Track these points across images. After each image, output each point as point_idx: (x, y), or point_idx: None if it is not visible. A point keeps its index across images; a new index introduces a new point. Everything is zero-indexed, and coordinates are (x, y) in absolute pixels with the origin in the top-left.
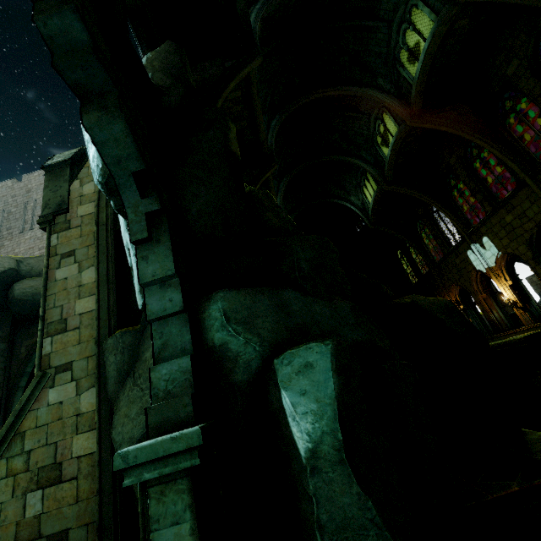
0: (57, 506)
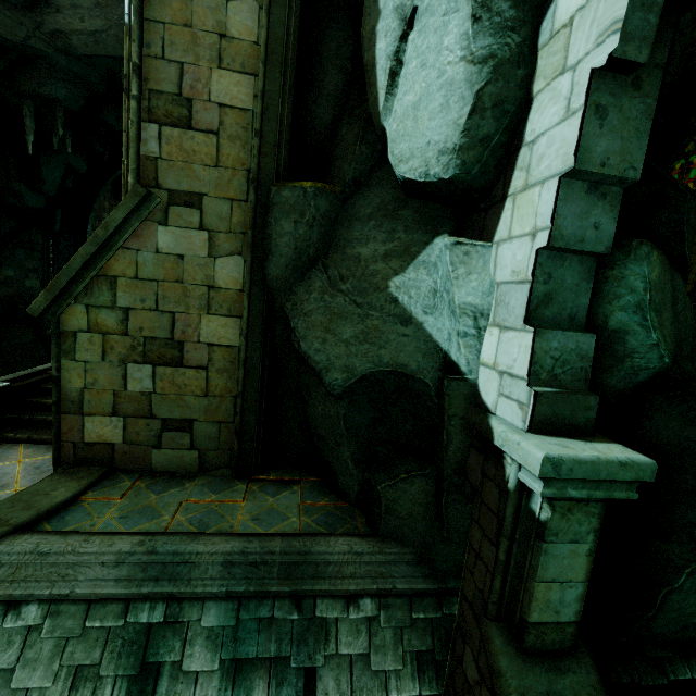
0: (177, 392)
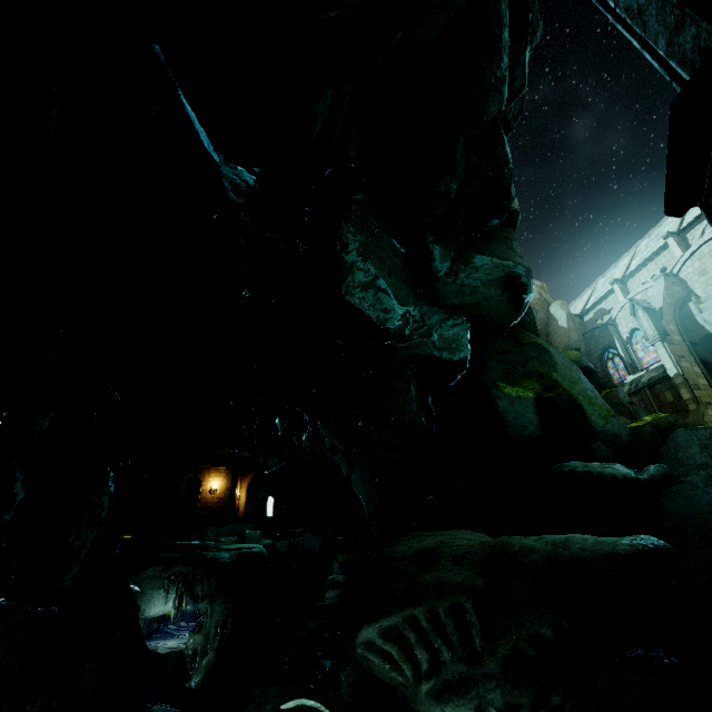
0: None
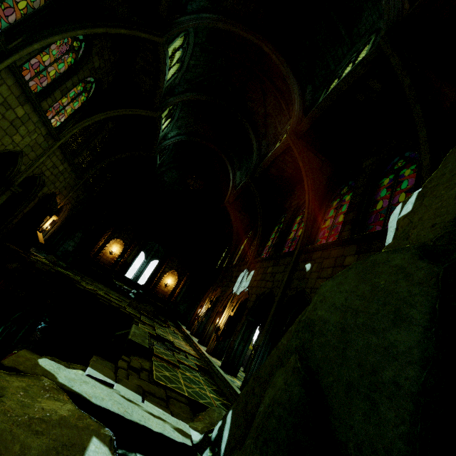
0: None
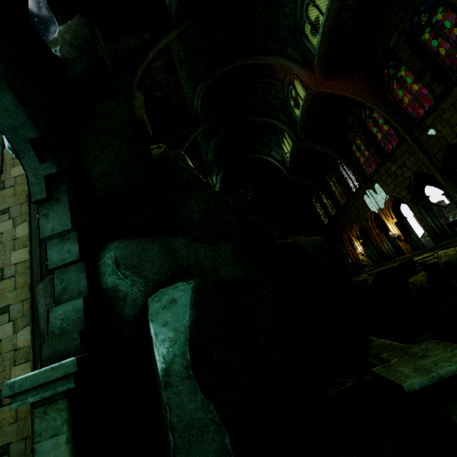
0: None
